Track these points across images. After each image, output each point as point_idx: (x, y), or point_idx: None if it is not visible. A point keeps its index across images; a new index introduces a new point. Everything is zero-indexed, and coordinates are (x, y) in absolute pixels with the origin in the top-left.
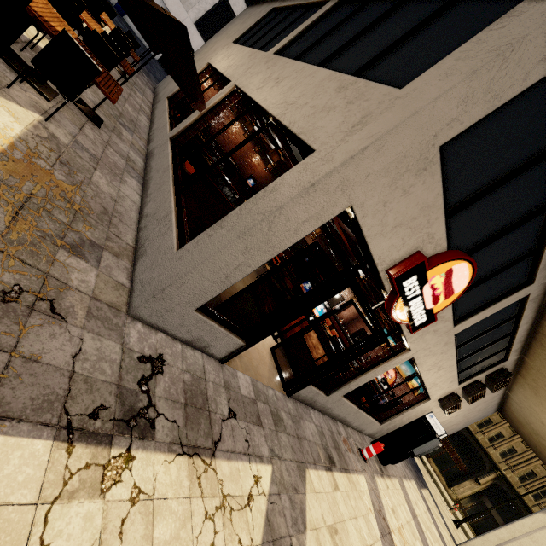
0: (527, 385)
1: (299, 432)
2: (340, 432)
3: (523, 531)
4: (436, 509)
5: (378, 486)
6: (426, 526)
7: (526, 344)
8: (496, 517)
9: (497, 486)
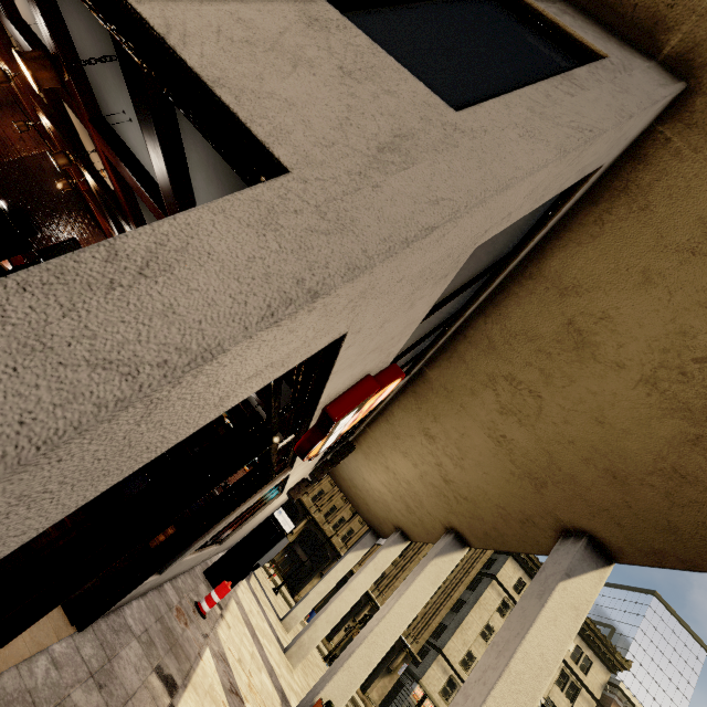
0: (361, 450)
1: (114, 699)
2: (171, 601)
3: (336, 577)
4: (263, 593)
5: (222, 643)
6: (263, 633)
7: (373, 417)
8: (304, 559)
9: (307, 530)
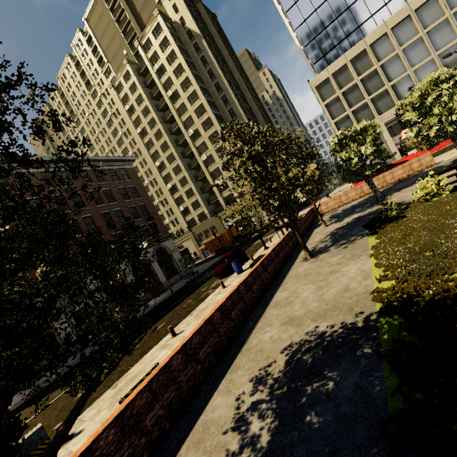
0: None
1: None
2: None
3: None
4: None
5: None
6: None
7: None
8: None
9: None
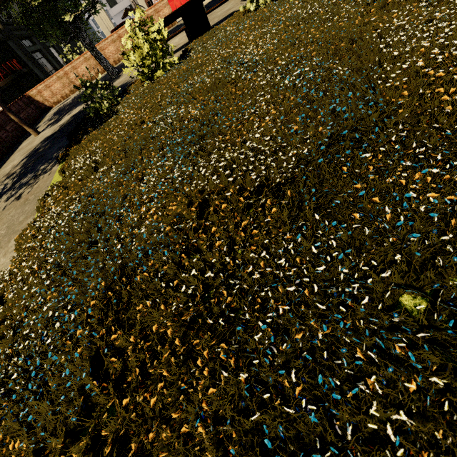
0: None
1: None
2: None
3: None
4: None
5: None
6: None
7: None
8: None
9: None
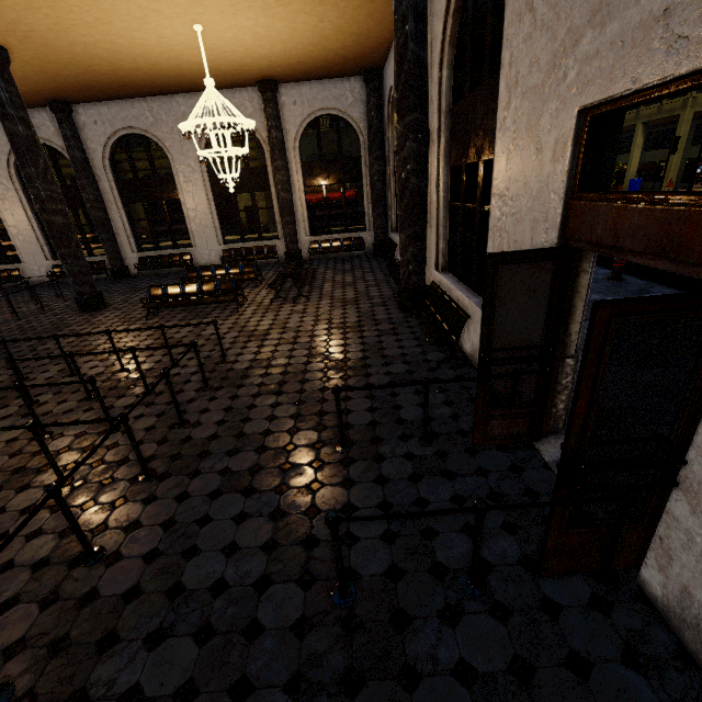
0: None
1: None
2: None
3: None
4: None
5: None
6: None
7: None
8: None
9: None
